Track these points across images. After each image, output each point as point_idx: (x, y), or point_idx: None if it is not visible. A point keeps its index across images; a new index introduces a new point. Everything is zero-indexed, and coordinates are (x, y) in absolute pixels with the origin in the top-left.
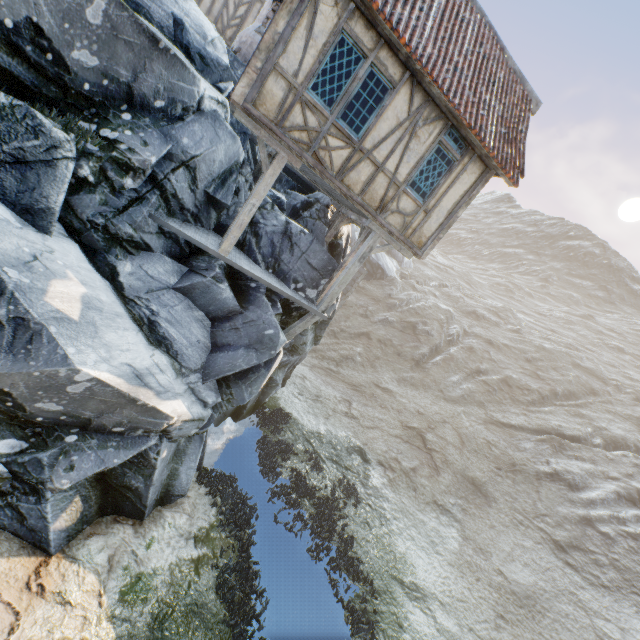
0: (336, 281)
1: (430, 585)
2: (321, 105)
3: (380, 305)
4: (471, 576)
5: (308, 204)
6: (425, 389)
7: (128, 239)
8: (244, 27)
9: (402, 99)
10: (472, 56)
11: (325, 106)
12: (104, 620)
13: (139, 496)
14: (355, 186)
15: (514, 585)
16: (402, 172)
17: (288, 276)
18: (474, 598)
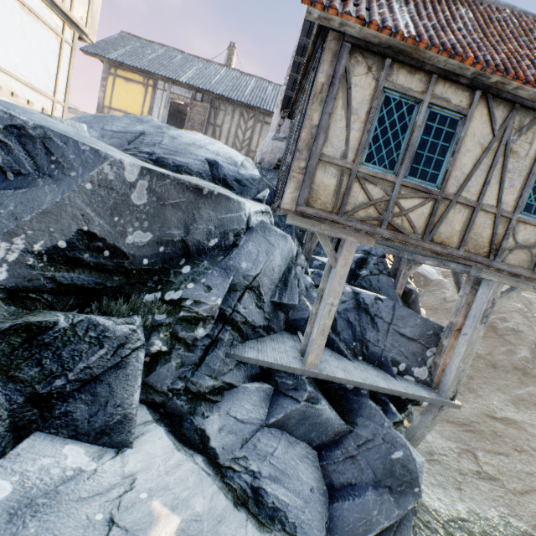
0: (454, 354)
1: None
2: (381, 172)
3: (439, 313)
4: None
5: (361, 261)
6: None
7: (210, 389)
8: (252, 143)
9: (478, 122)
10: (532, 44)
11: (386, 171)
12: None
13: None
14: (449, 239)
15: None
16: (507, 200)
17: (383, 358)
18: None
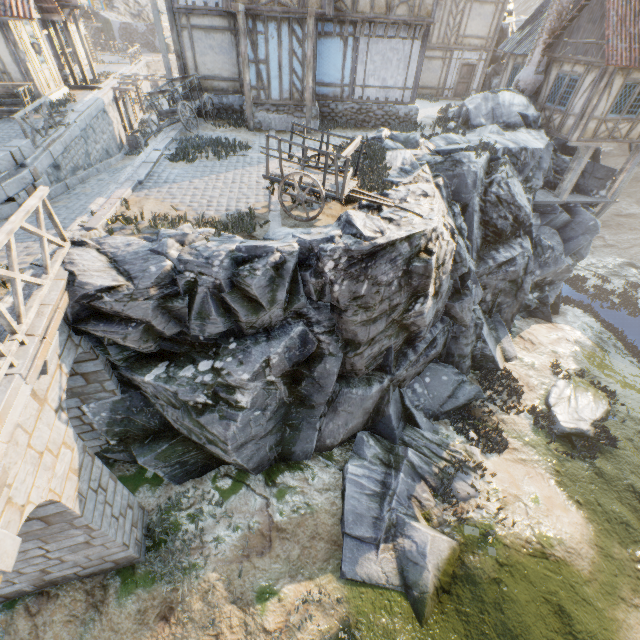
0: (621, 182)
1: None
2: (614, 117)
3: None
4: None
5: None
6: None
7: None
8: (461, 28)
9: None
10: None
11: (616, 116)
12: (580, 334)
13: (556, 306)
14: (634, 136)
15: None
16: None
17: (586, 191)
18: None
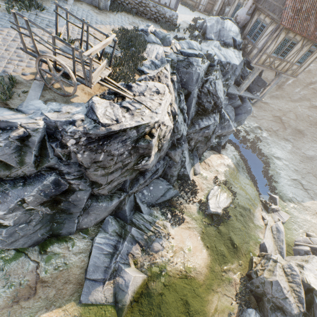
0: (267, 90)
1: (281, 157)
2: (275, 55)
3: None
4: (294, 154)
5: None
6: (282, 98)
7: None
8: None
9: (299, 44)
10: None
11: (276, 55)
12: (230, 161)
13: (224, 145)
14: (279, 69)
15: (307, 155)
16: (295, 60)
17: (251, 91)
18: (294, 158)
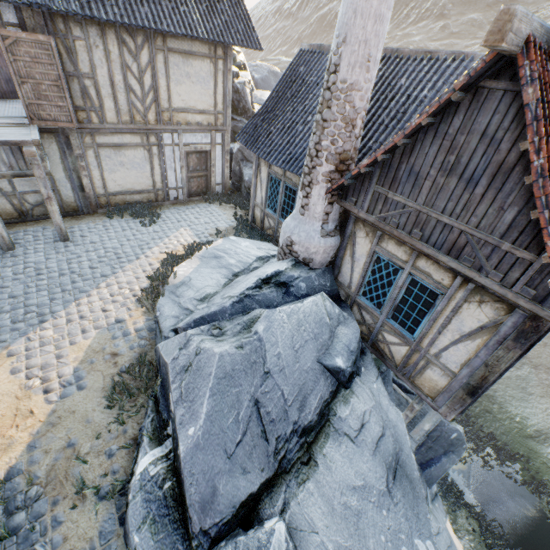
0: None
1: (543, 423)
2: None
3: None
4: None
5: None
6: None
7: None
8: (160, 95)
9: None
10: None
11: None
12: None
13: None
14: None
15: None
16: None
17: None
18: None
